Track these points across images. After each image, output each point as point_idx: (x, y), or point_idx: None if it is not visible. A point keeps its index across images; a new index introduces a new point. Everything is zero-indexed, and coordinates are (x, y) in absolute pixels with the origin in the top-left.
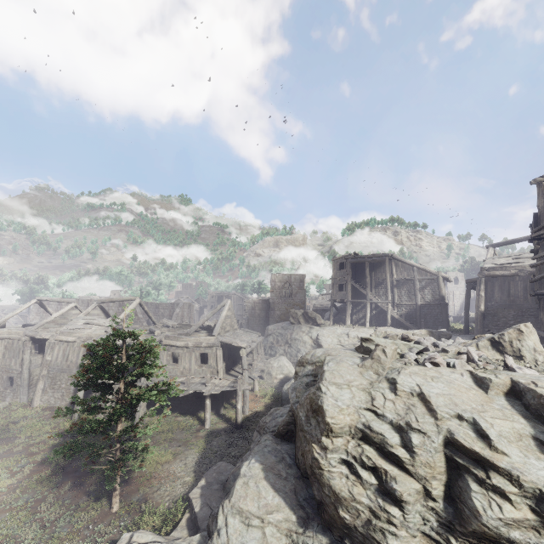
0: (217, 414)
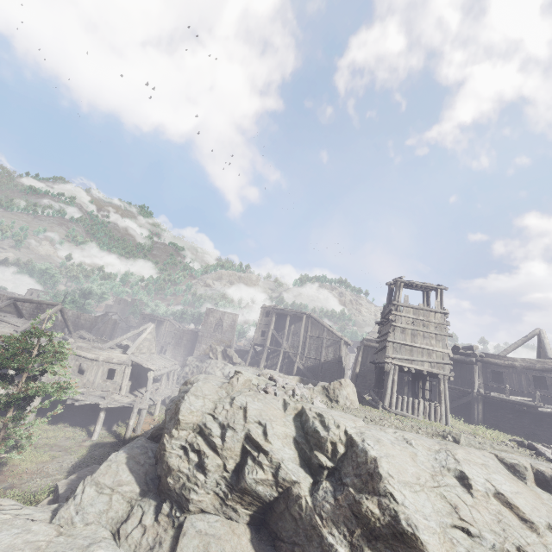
0: (108, 429)
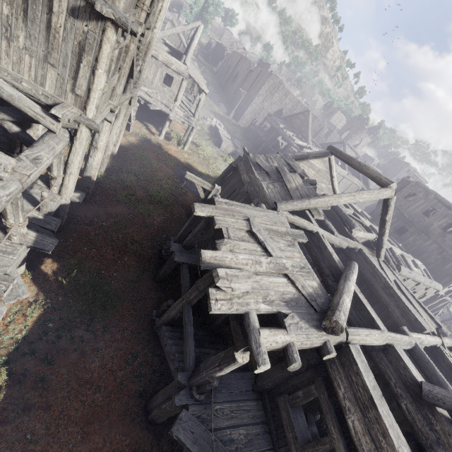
0: None
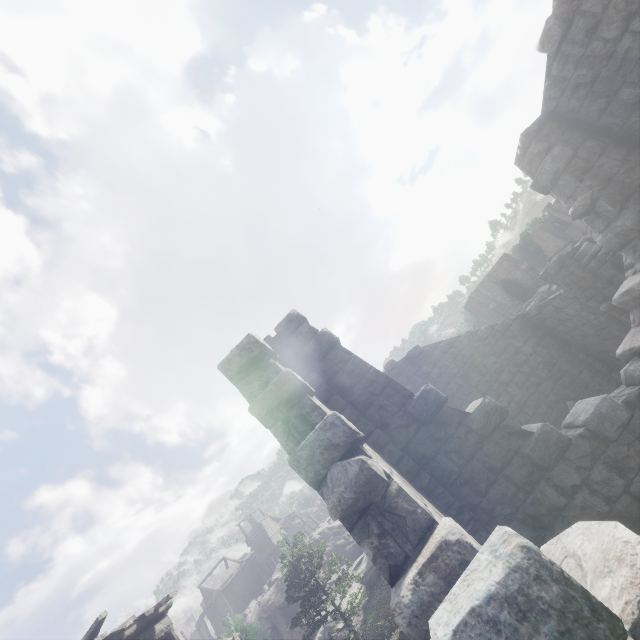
0: None
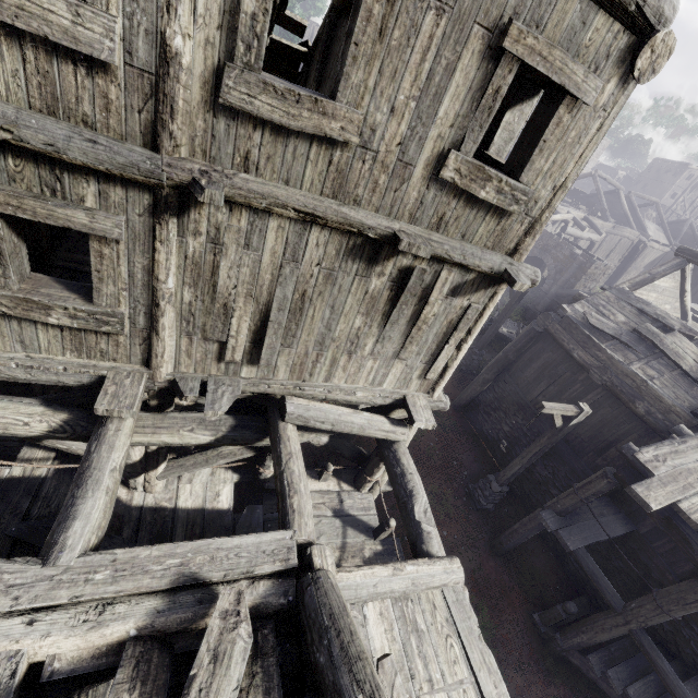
0: None
